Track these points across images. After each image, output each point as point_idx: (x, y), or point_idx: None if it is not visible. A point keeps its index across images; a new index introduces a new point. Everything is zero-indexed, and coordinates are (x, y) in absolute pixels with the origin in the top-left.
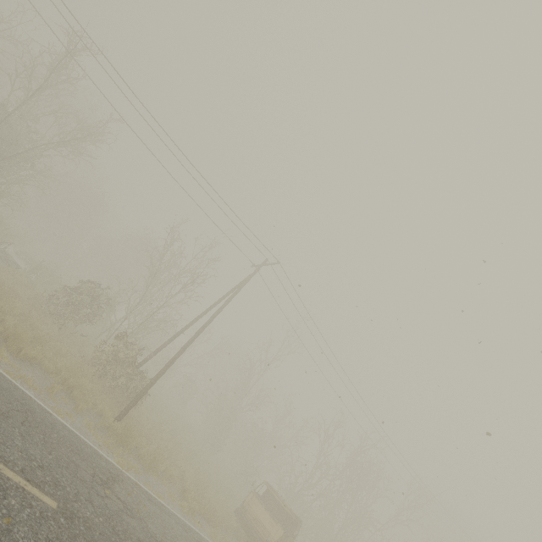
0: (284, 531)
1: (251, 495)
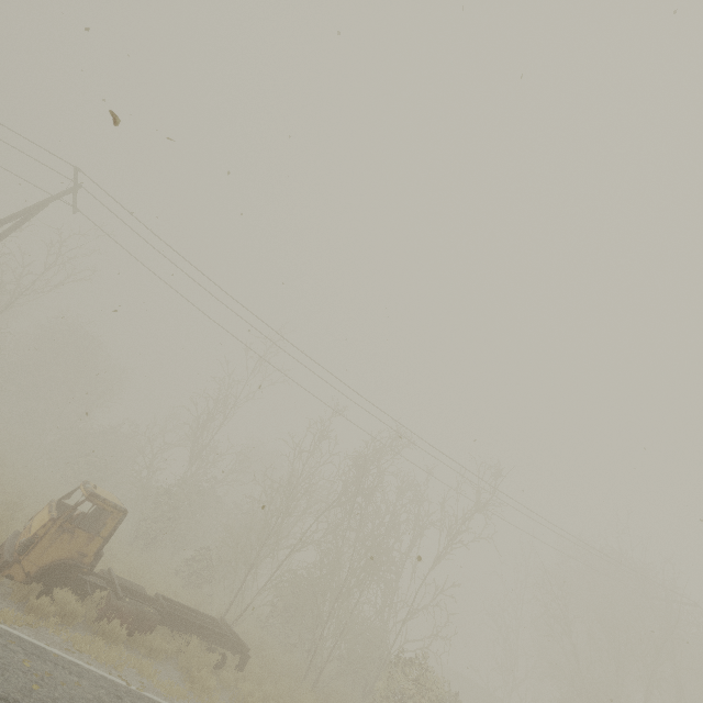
0: (56, 518)
1: (45, 506)
